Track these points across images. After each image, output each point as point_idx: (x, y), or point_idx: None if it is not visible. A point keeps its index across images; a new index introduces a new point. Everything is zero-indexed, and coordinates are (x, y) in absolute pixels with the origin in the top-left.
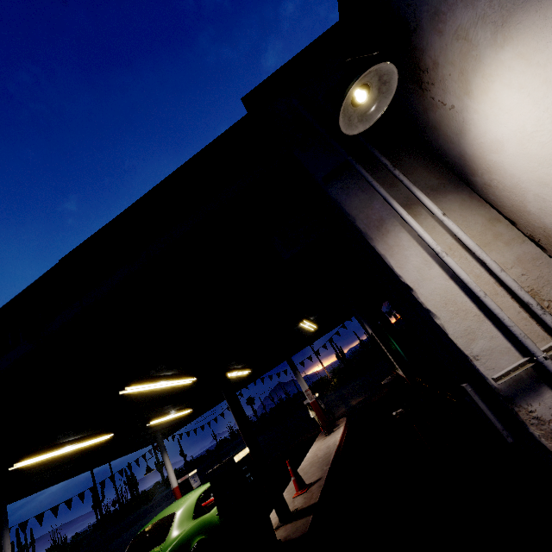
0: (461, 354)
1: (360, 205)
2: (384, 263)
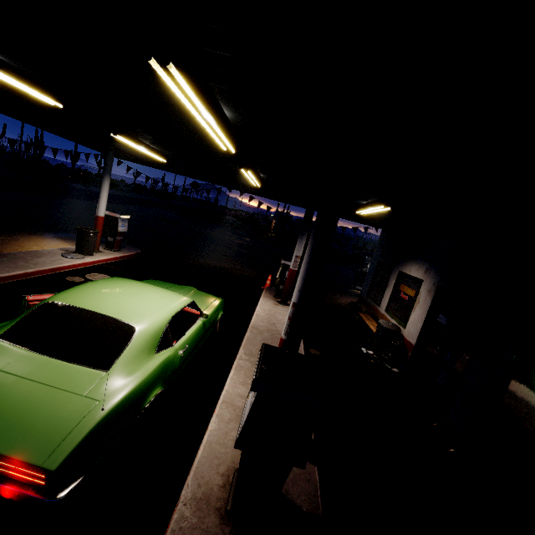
0: None
1: None
2: None
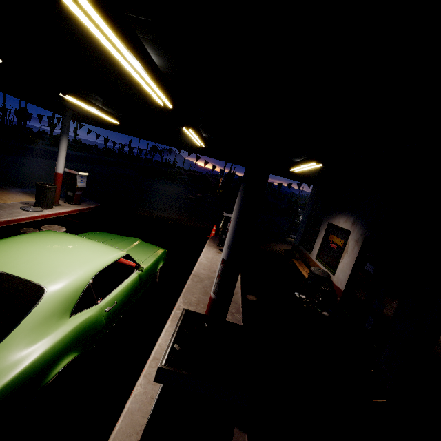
0: None
1: None
2: None
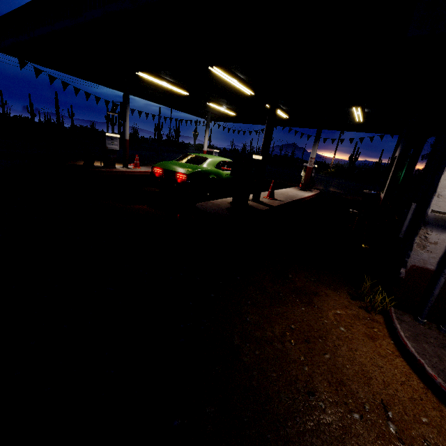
0: (434, 190)
1: None
2: None
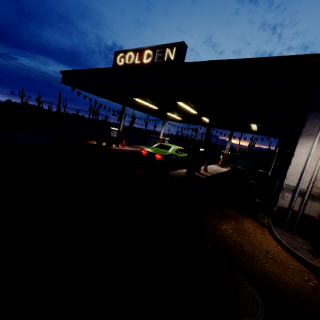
0: (285, 176)
1: (311, 125)
2: (296, 144)
